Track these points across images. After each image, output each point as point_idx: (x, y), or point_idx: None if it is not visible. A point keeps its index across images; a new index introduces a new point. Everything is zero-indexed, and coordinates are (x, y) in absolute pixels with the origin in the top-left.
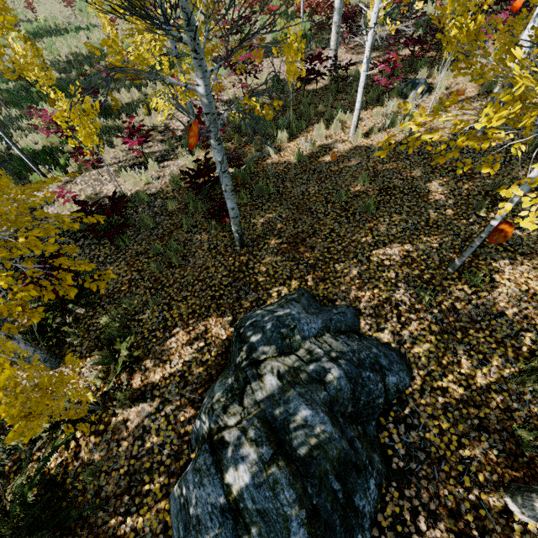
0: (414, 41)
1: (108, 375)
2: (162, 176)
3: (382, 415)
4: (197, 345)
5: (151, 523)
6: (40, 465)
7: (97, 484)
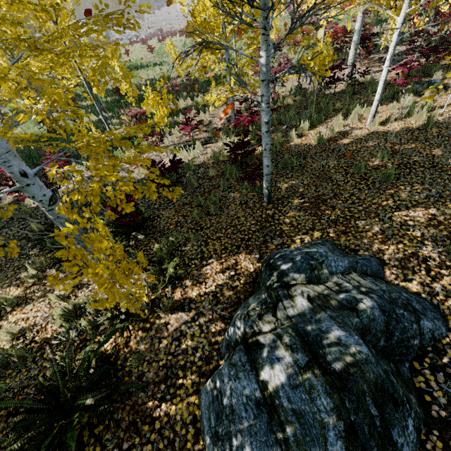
0: (429, 50)
1: (156, 287)
2: (205, 153)
3: (415, 360)
4: (229, 273)
5: (182, 412)
6: (104, 339)
7: (140, 370)
